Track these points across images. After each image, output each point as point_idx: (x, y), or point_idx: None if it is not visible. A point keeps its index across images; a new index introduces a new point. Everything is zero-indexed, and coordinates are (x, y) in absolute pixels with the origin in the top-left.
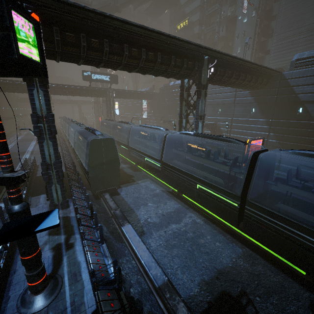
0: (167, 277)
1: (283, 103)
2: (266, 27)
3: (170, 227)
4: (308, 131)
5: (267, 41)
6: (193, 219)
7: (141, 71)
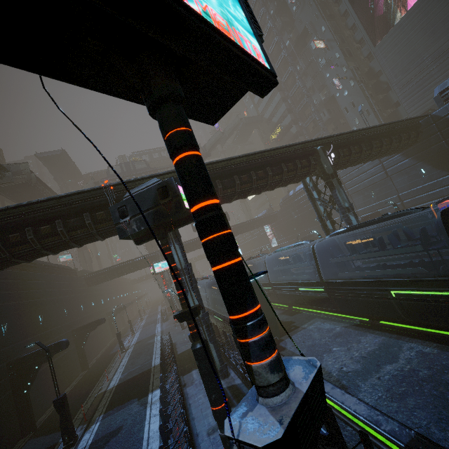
0: (413, 430)
1: None
2: (376, 85)
3: (384, 371)
4: None
5: (388, 96)
6: (417, 350)
7: (255, 192)
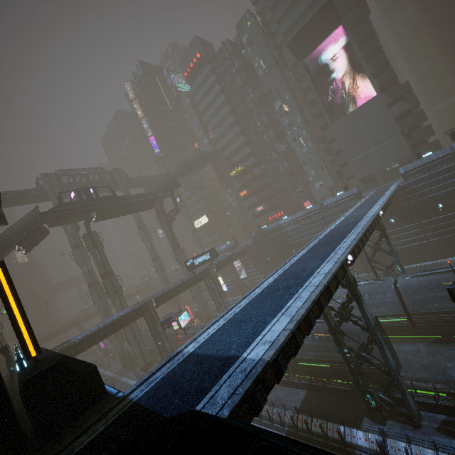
0: None
1: (419, 206)
2: (327, 149)
3: None
4: None
5: (335, 159)
6: None
7: None
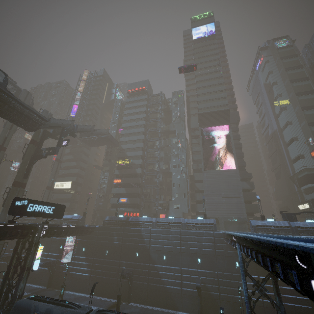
0: None
1: None
2: (192, 185)
3: None
4: (293, 289)
5: (195, 194)
6: None
7: None
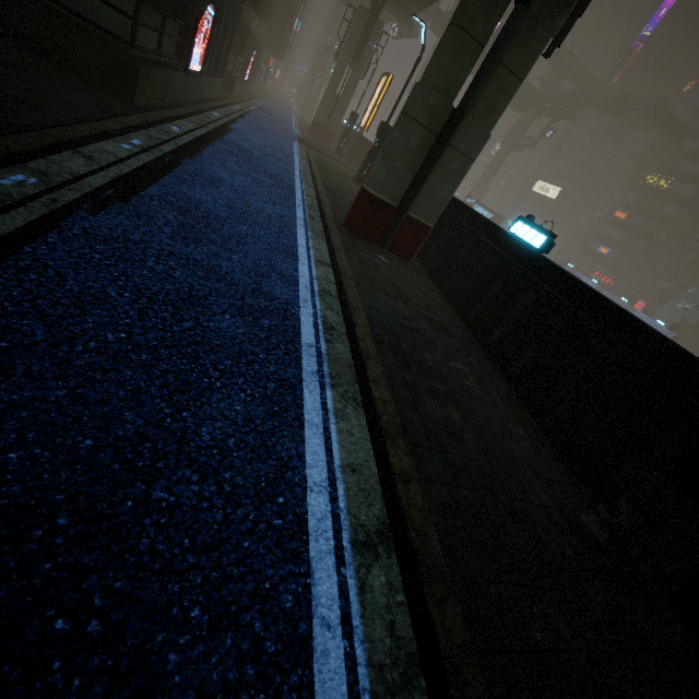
0: None
1: None
2: None
3: None
4: None
5: None
6: None
7: None
